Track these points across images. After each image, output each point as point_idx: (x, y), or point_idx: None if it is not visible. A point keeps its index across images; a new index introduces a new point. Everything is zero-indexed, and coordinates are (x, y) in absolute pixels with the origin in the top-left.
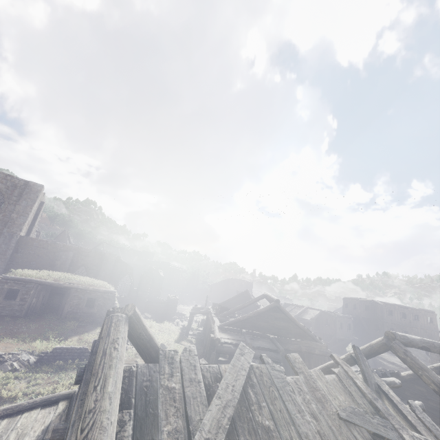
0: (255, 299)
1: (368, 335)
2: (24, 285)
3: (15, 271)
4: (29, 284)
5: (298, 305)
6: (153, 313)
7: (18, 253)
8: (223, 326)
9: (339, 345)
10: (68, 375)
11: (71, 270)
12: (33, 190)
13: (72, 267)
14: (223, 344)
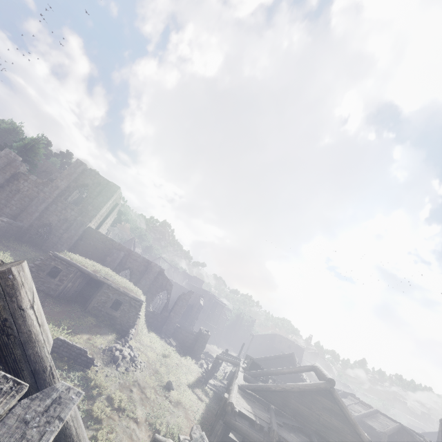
0: (299, 367)
1: None
2: (67, 267)
3: (66, 252)
4: (71, 267)
5: (363, 402)
6: (180, 342)
7: (82, 241)
8: (245, 389)
9: None
10: None
11: (117, 269)
12: (111, 189)
13: (119, 266)
14: (240, 414)
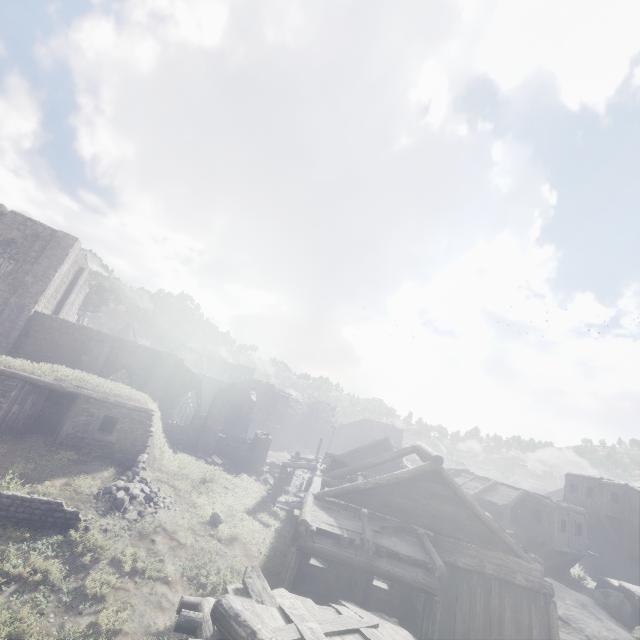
0: (396, 453)
1: (615, 550)
2: (2, 381)
3: None
4: (10, 380)
5: (480, 476)
6: (228, 457)
7: (29, 337)
8: (325, 497)
9: (557, 562)
10: (5, 551)
11: (104, 372)
12: (62, 243)
13: (107, 367)
14: (321, 532)
